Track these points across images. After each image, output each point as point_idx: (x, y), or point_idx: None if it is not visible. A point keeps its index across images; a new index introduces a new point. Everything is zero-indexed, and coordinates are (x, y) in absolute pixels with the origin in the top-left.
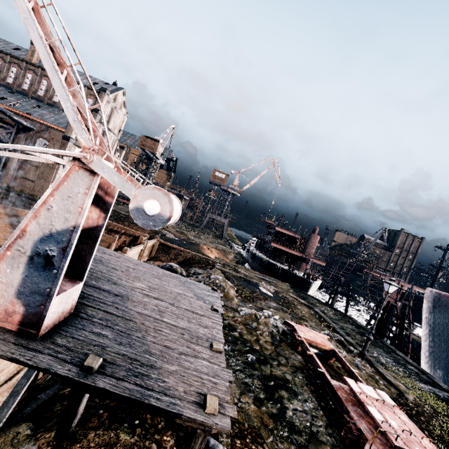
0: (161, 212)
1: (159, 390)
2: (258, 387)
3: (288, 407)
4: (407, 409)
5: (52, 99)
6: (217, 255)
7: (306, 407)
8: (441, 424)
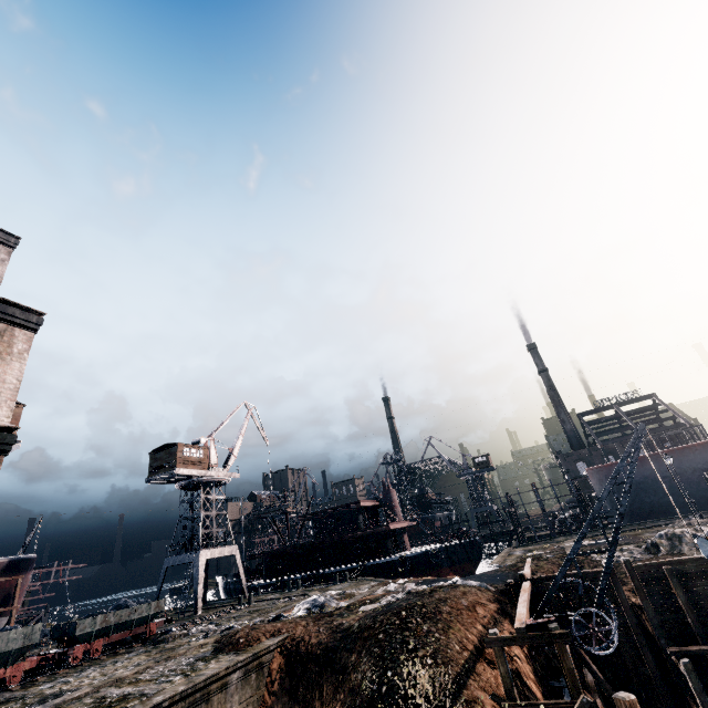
0: None
1: None
2: None
3: None
4: None
5: None
6: None
7: None
8: None
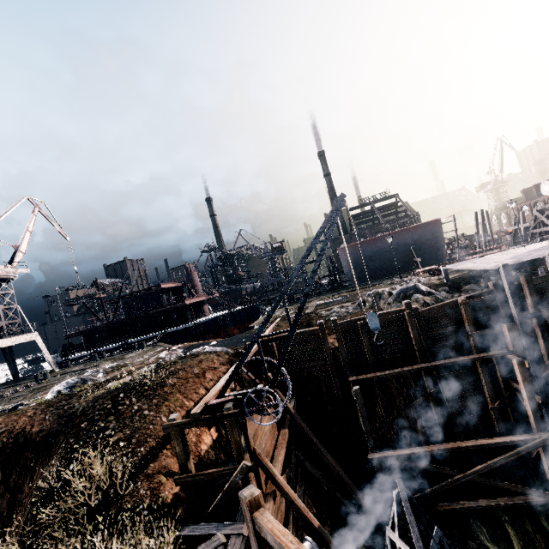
0: None
1: None
2: None
3: None
4: None
5: None
6: None
7: None
8: None
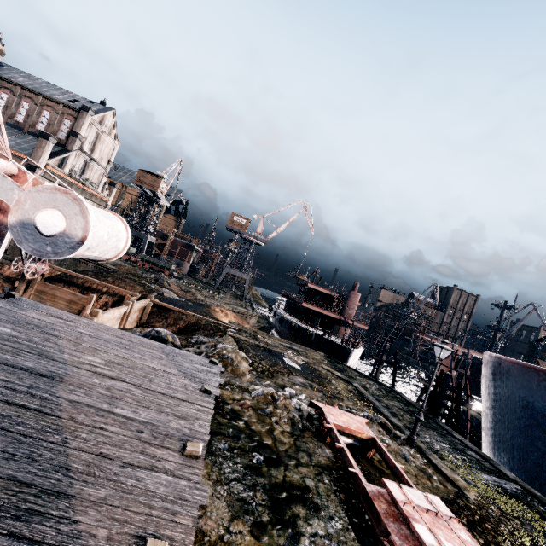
0: (66, 230)
1: (56, 541)
2: (261, 504)
3: (304, 533)
4: (468, 514)
5: (14, 118)
6: (233, 319)
7: (330, 529)
8: (511, 532)
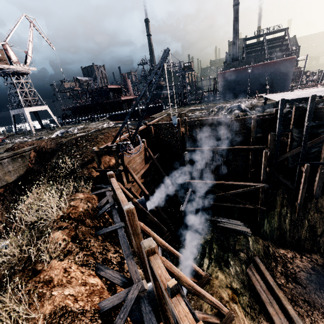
0: None
1: None
2: None
3: None
4: None
5: None
6: None
7: None
8: None
